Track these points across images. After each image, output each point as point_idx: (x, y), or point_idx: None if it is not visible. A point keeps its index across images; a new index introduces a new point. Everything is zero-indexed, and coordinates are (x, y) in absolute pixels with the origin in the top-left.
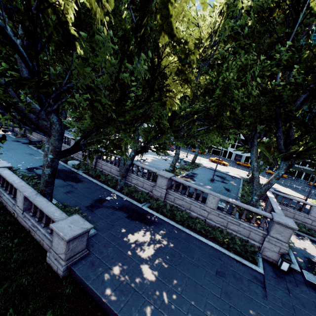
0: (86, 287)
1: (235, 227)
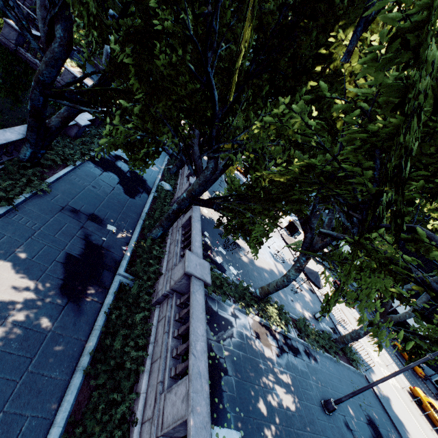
0: None
1: None
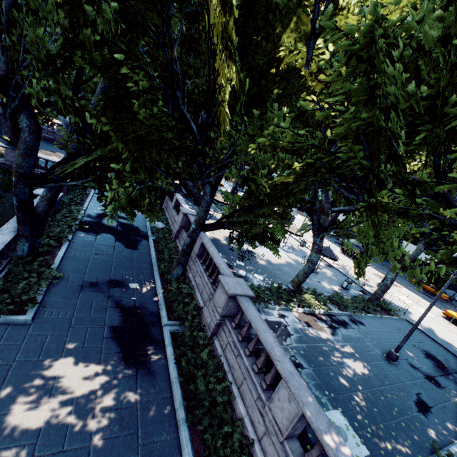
0: None
1: None
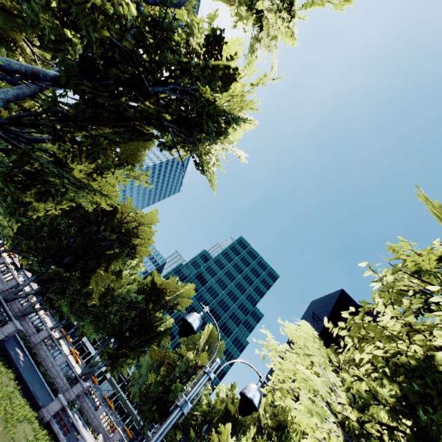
0: (5, 350)
1: (60, 380)
